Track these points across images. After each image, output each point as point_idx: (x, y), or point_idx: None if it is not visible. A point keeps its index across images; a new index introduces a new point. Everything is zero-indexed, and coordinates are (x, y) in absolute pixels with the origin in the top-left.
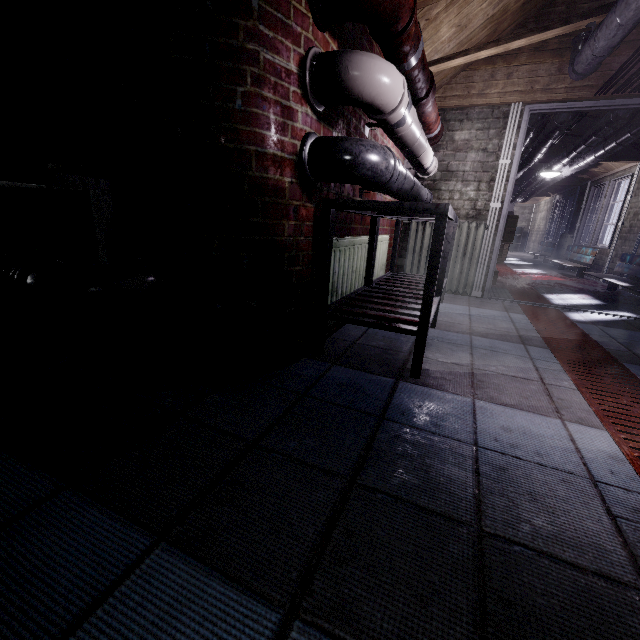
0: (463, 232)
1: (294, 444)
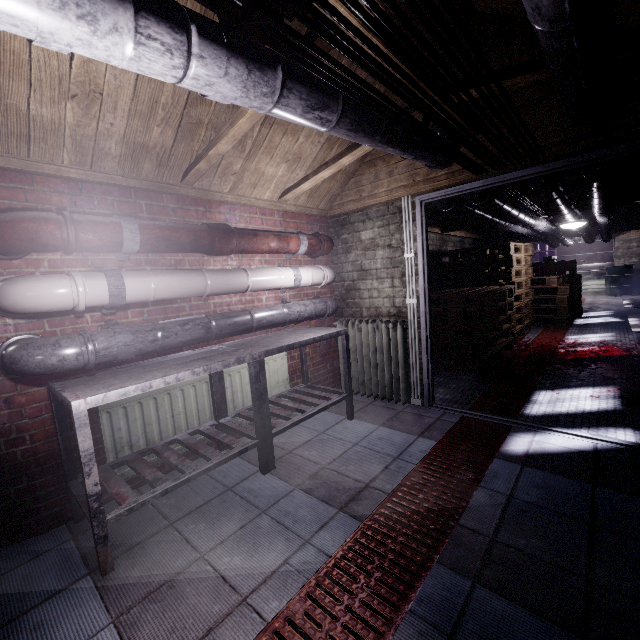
0: (382, 333)
1: None
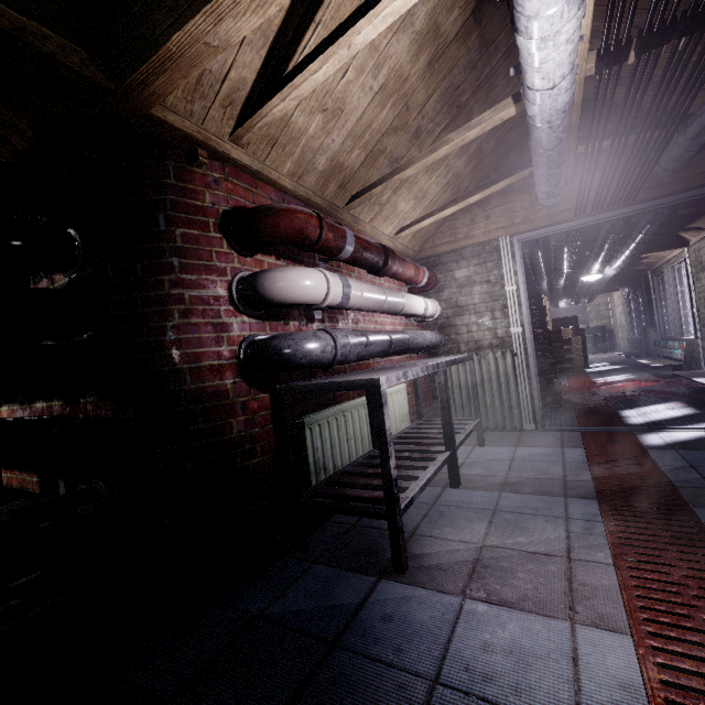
0: (490, 363)
1: (209, 701)
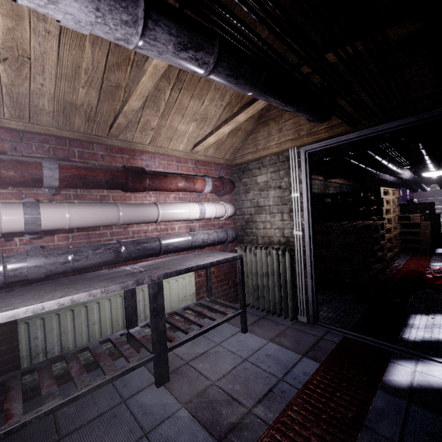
0: (273, 258)
1: None
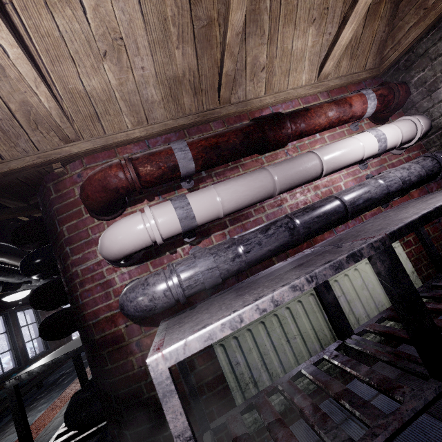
0: None
1: None
